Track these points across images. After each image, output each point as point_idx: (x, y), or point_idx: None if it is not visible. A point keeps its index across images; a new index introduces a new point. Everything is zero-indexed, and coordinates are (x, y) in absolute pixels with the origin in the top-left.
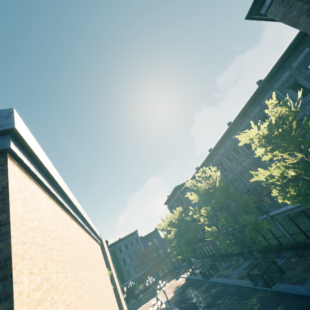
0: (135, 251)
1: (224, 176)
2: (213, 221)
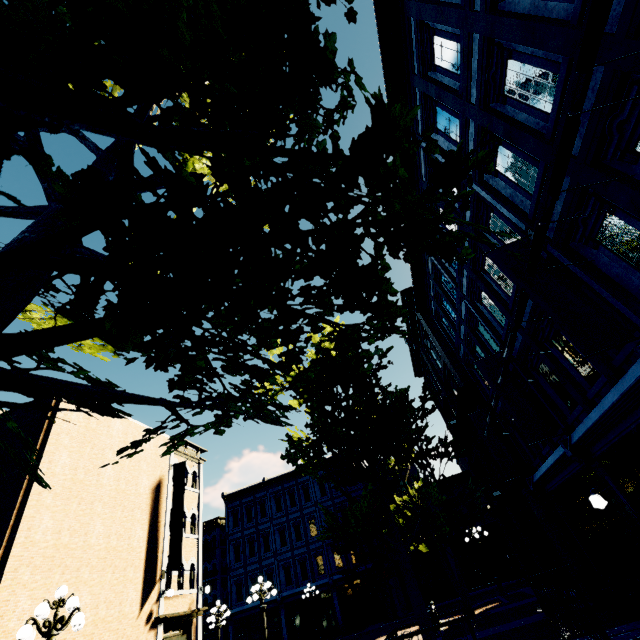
0: (342, 505)
1: (462, 22)
2: (499, 382)
